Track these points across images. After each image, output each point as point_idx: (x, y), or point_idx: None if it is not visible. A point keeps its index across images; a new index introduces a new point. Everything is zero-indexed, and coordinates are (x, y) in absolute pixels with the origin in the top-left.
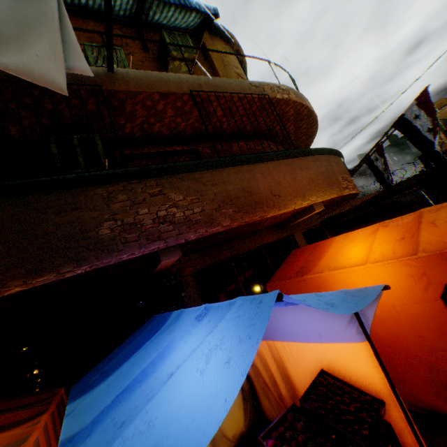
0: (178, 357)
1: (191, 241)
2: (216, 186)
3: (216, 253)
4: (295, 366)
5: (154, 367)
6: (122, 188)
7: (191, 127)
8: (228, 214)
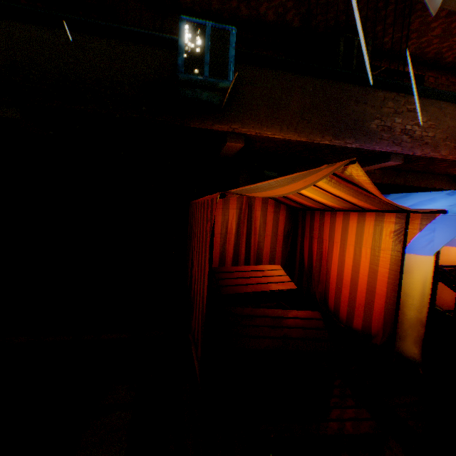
0: (445, 203)
1: (411, 156)
2: (451, 120)
3: (393, 177)
4: (442, 262)
5: (428, 203)
6: (392, 97)
7: (434, 52)
8: (447, 147)
